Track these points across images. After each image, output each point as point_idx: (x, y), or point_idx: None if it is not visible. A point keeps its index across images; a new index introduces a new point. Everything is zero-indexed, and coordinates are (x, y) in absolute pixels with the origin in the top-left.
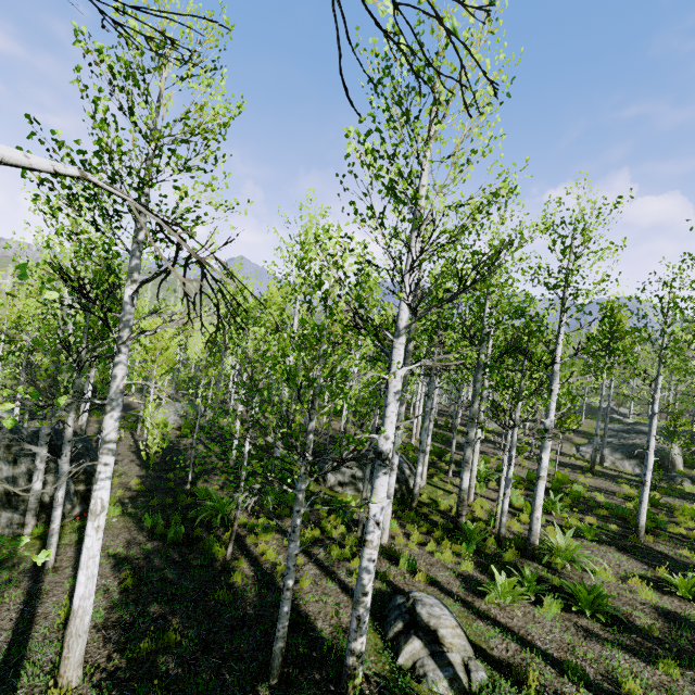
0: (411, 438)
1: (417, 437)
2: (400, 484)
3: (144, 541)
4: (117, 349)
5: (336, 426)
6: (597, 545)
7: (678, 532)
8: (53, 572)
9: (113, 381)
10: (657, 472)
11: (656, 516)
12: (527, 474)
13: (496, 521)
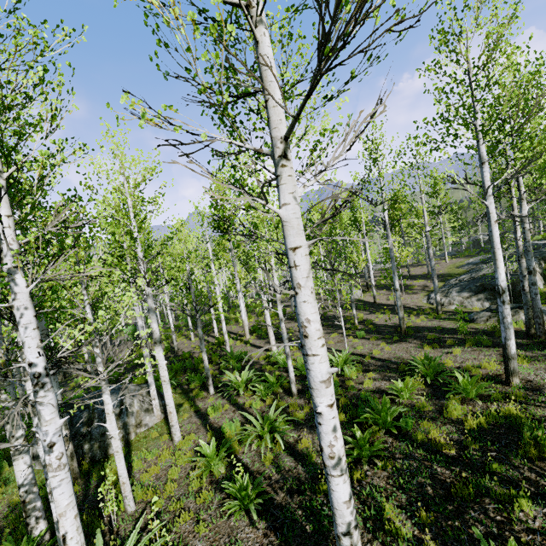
0: (225, 345)
1: (247, 337)
2: (91, 443)
3: None
4: None
5: (181, 346)
6: (244, 525)
7: (425, 440)
8: None
9: None
10: (488, 309)
11: (416, 405)
12: (300, 366)
13: (124, 502)
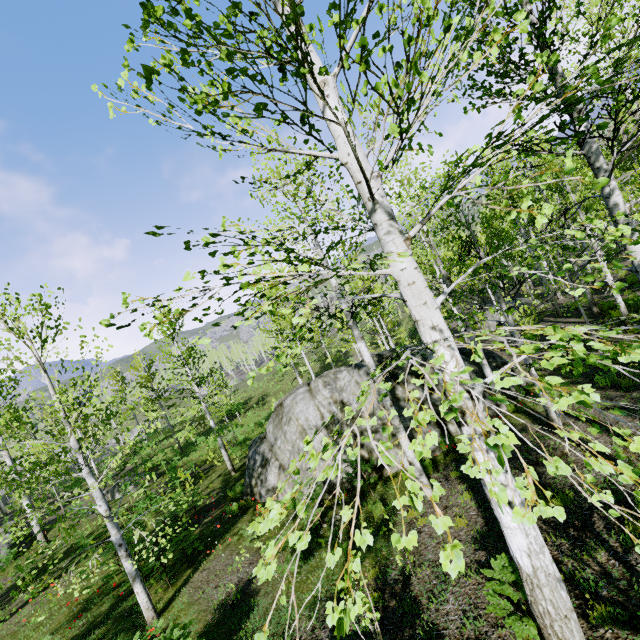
0: None
1: None
2: None
3: (623, 394)
4: (609, 176)
5: None
6: None
7: None
8: (567, 427)
9: (616, 210)
10: None
11: None
12: None
13: None
